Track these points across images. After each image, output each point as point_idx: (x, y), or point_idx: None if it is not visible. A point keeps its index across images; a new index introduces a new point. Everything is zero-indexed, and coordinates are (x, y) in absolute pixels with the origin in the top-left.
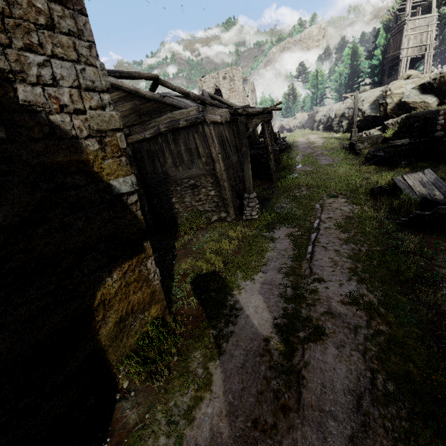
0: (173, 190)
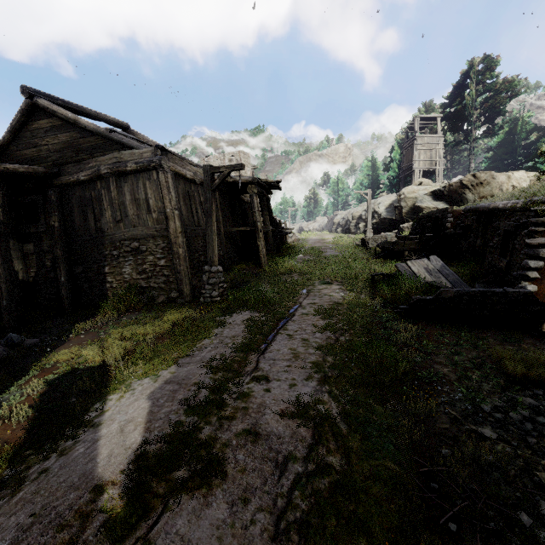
0: (107, 255)
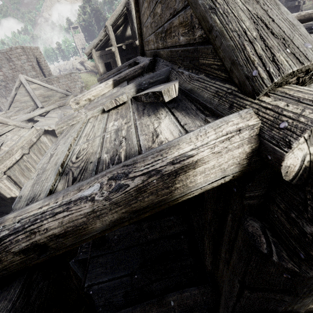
0: None
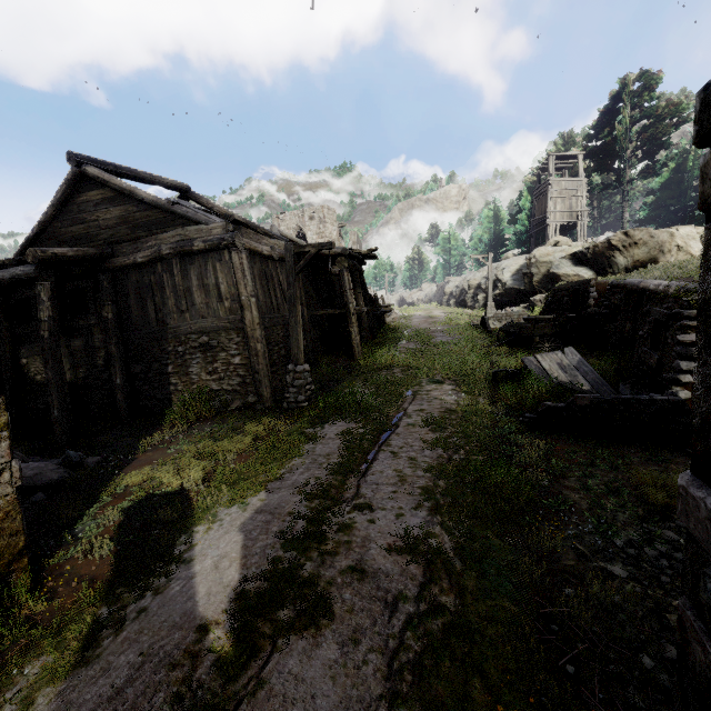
0: (171, 352)
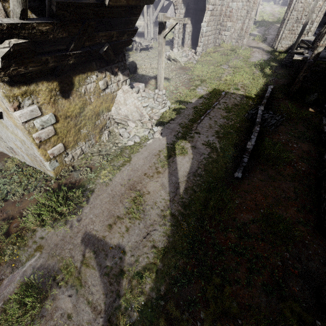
0: None
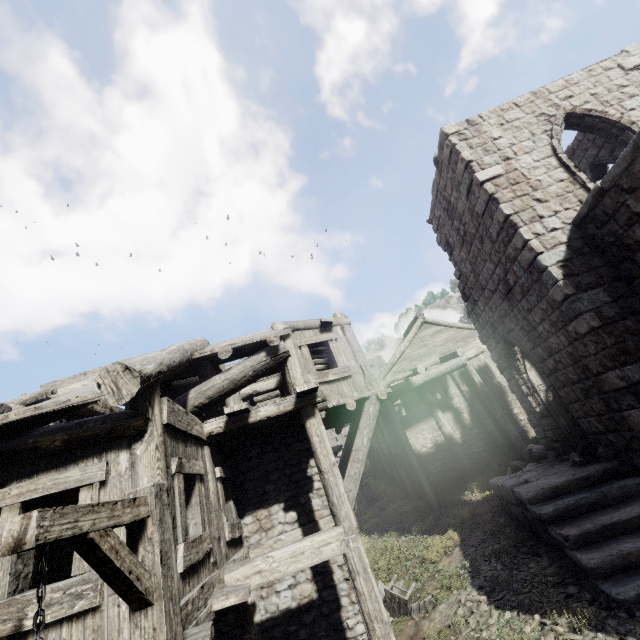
0: (511, 401)
